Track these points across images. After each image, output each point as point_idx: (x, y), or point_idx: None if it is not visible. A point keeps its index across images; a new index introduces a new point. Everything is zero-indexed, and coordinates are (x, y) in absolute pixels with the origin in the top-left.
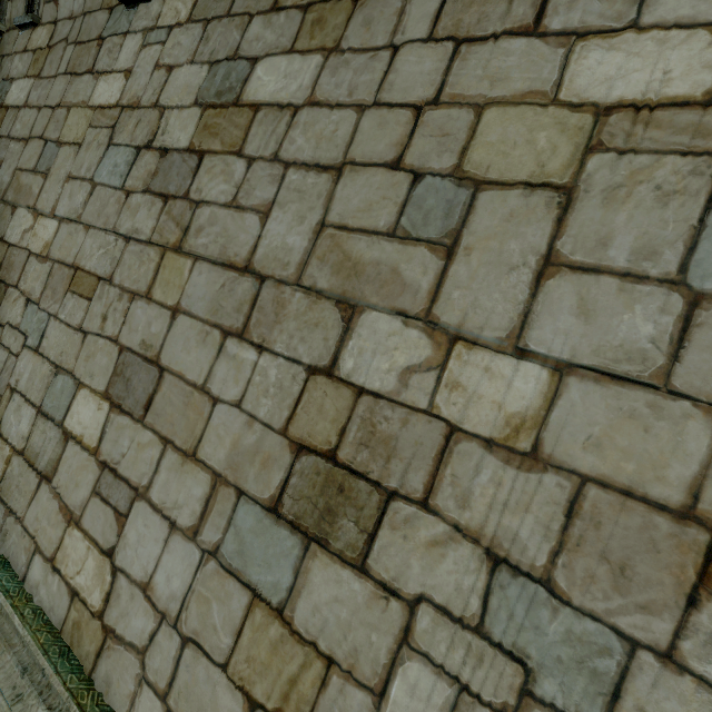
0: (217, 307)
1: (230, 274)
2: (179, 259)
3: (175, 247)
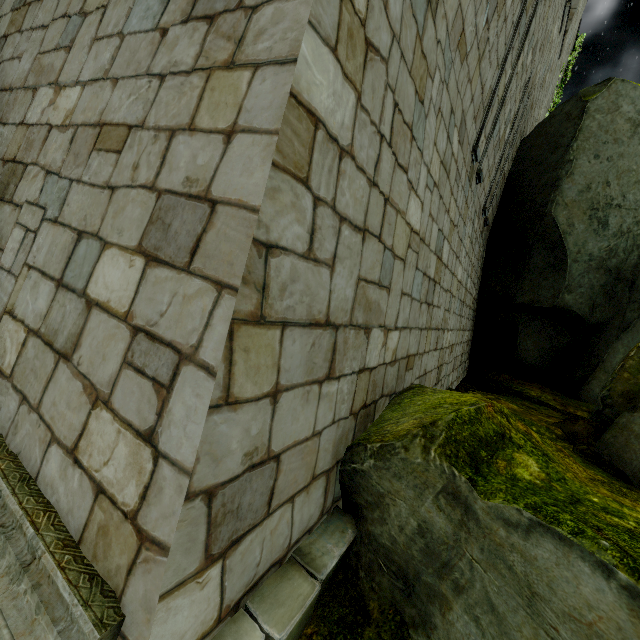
0: None
1: (3, 93)
2: None
3: None
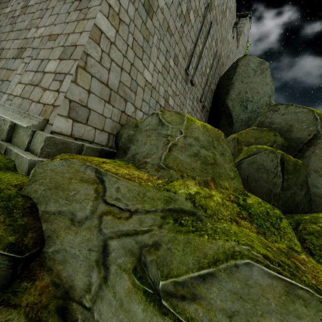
0: (14, 37)
1: (17, 31)
2: (11, 32)
3: (11, 31)
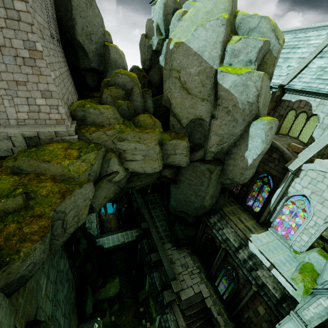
0: None
1: None
2: None
3: None
